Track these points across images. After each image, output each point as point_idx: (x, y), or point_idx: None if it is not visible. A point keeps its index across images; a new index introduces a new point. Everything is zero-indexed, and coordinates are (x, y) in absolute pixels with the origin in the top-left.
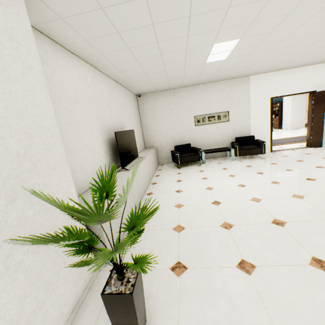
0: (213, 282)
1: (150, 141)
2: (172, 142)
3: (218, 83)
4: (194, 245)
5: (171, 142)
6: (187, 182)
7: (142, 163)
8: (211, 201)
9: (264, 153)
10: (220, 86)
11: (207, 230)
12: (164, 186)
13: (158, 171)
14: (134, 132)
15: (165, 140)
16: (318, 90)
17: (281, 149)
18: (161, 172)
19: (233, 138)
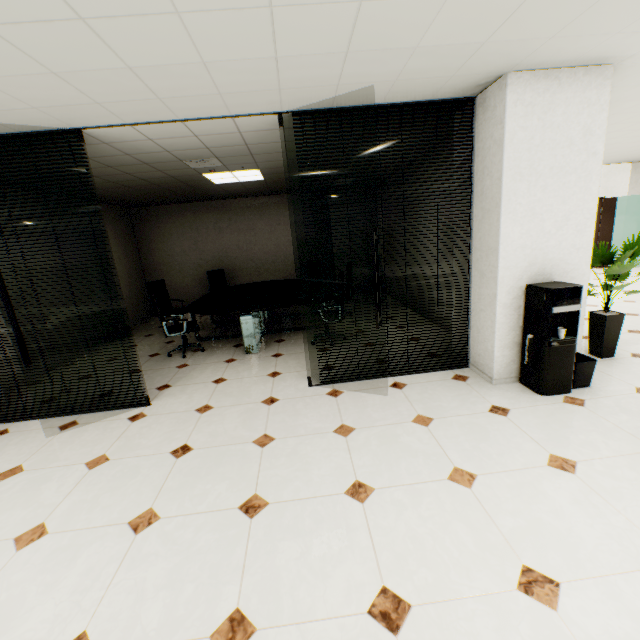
0: (621, 338)
1: None
2: None
3: None
4: None
5: None
6: None
7: None
8: None
9: None
10: None
11: None
12: None
13: None
14: None
15: None
16: (607, 197)
17: None
18: None
19: None
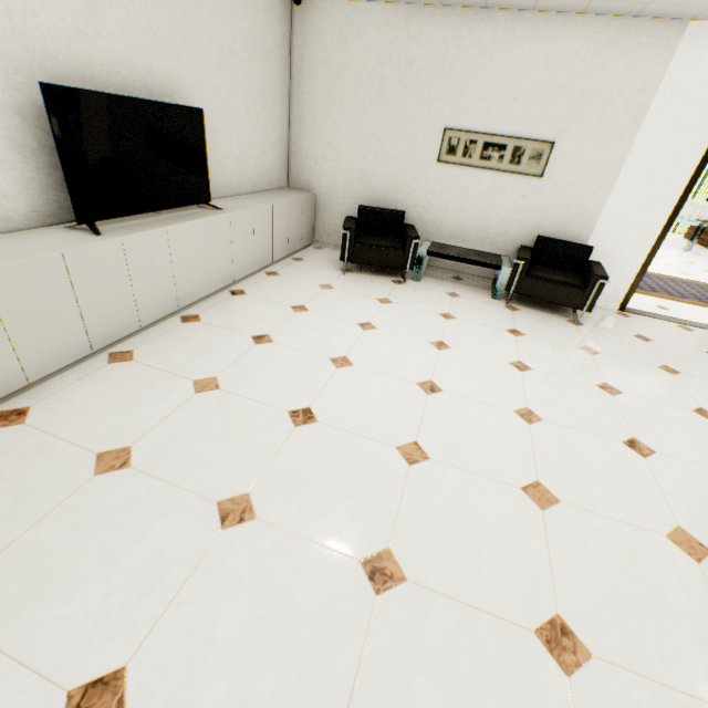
0: None
1: (303, 172)
2: (361, 192)
3: (565, 22)
4: (74, 541)
5: (358, 191)
6: (312, 320)
7: (189, 227)
8: (295, 406)
9: (588, 309)
10: (567, 37)
11: (170, 501)
12: (249, 309)
13: (287, 263)
14: (203, 118)
15: (345, 182)
16: None
17: (656, 313)
18: (293, 267)
19: (533, 237)
